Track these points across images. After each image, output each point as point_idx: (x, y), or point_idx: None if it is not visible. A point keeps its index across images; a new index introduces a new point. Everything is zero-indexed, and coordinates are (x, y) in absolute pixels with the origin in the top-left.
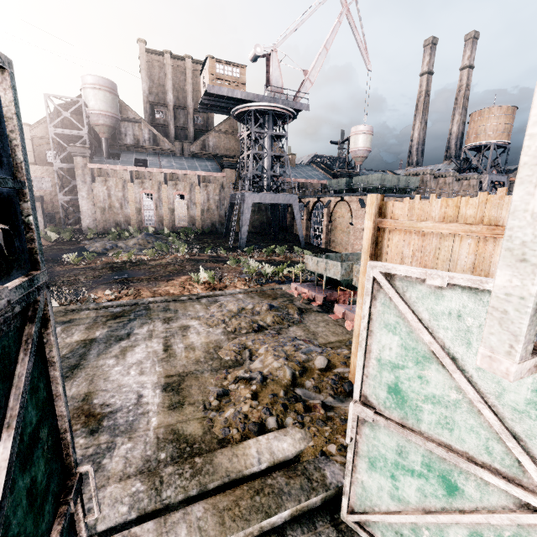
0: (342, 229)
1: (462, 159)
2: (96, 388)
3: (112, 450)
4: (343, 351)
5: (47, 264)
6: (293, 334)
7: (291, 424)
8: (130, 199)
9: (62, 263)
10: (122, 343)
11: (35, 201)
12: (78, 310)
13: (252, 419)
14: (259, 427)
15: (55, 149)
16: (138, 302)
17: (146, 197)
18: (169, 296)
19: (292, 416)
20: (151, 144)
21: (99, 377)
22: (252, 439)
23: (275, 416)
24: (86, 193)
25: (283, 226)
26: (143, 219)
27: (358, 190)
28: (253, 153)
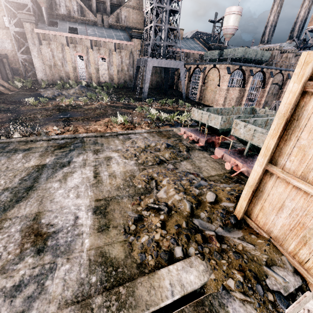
0: (211, 89)
1: (302, 39)
2: (43, 208)
3: (53, 271)
4: (226, 188)
5: (15, 105)
6: (184, 167)
7: (193, 253)
8: (68, 59)
9: (25, 105)
10: (64, 169)
11: (2, 58)
12: (35, 140)
13: (162, 248)
14: (169, 256)
15: (9, 15)
16: (76, 136)
17: (79, 58)
18: (97, 133)
19: (194, 246)
20: (79, 15)
21: (46, 199)
22: (165, 268)
23: (181, 246)
24: (37, 53)
25: (171, 85)
26: (78, 75)
27: (226, 60)
28: (154, 25)
